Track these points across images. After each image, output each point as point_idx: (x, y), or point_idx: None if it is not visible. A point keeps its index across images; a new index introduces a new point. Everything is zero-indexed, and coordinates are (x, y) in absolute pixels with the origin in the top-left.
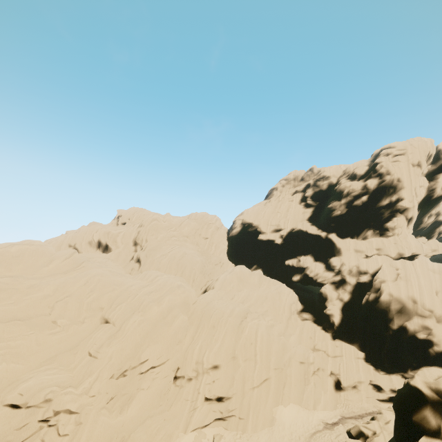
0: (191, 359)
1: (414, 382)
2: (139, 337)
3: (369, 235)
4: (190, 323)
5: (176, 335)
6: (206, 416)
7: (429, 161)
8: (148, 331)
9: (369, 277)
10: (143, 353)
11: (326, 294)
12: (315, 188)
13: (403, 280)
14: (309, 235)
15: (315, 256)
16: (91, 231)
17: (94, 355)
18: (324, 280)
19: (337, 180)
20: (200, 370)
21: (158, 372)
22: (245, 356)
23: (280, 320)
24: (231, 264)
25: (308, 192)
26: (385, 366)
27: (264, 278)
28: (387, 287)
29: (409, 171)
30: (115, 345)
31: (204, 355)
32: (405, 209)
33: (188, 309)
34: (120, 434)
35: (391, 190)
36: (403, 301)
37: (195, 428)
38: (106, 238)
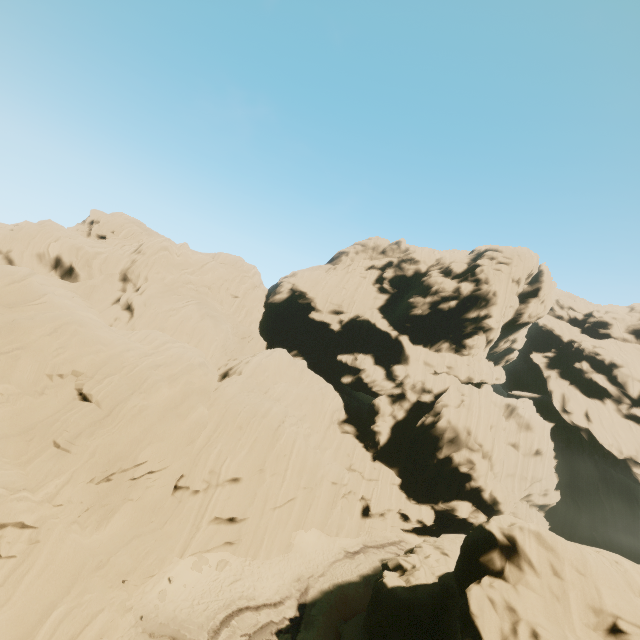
0: (204, 466)
1: (489, 526)
2: (139, 429)
3: (445, 348)
4: (208, 418)
5: (190, 433)
6: (212, 538)
7: (527, 281)
8: (153, 423)
9: (432, 398)
10: (142, 453)
11: (379, 407)
12: (398, 271)
13: (466, 409)
14: (377, 330)
15: (377, 358)
16: (46, 237)
17: (66, 447)
18: (381, 390)
19: (427, 269)
20: (214, 481)
21: (156, 479)
22: (275, 469)
23: (317, 428)
24: (263, 341)
25: (388, 272)
26: (418, 495)
27: (307, 372)
28: (448, 413)
29: (507, 286)
30: (102, 437)
31: (223, 463)
32: (489, 329)
33: (208, 398)
34: (96, 557)
35: (483, 303)
36: (459, 431)
37: (195, 552)
38: (73, 256)
